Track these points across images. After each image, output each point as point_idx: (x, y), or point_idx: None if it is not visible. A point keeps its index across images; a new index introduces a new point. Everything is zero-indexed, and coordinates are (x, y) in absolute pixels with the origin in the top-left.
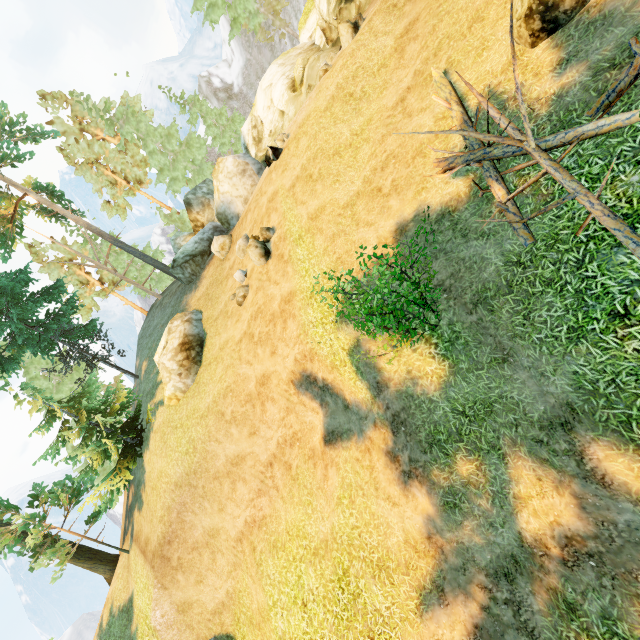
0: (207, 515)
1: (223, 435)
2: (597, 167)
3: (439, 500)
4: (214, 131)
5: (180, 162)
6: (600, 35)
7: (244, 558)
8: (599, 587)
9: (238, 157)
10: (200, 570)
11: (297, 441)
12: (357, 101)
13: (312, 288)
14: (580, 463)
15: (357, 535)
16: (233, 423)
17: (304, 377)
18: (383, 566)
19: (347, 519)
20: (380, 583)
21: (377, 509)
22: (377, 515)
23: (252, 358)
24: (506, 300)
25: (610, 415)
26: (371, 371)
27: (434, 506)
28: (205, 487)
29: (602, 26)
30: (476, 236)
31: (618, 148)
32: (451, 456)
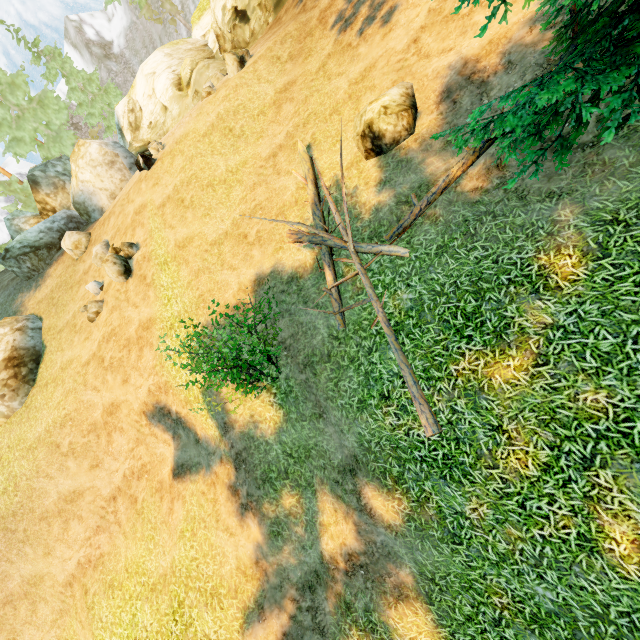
0: (28, 562)
1: (56, 469)
2: (388, 278)
3: (267, 529)
4: (80, 96)
5: (28, 121)
6: (404, 174)
7: (74, 603)
8: (365, 589)
9: (106, 145)
10: (14, 626)
11: (146, 473)
12: (236, 138)
13: (173, 319)
14: (359, 500)
15: (195, 567)
16: (71, 455)
17: (157, 409)
18: (216, 593)
19: (188, 552)
20: (211, 610)
21: (216, 540)
22: (215, 546)
23: (100, 384)
24: (325, 367)
25: (376, 467)
26: (220, 412)
27: (263, 535)
28: (27, 530)
29: (405, 167)
30: (313, 306)
31: (401, 269)
32: (279, 491)
